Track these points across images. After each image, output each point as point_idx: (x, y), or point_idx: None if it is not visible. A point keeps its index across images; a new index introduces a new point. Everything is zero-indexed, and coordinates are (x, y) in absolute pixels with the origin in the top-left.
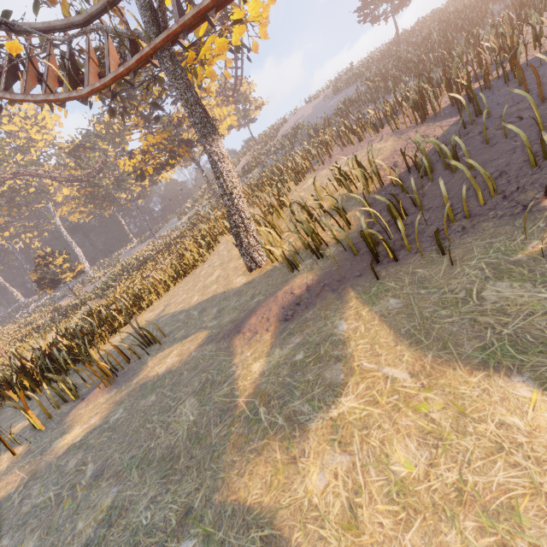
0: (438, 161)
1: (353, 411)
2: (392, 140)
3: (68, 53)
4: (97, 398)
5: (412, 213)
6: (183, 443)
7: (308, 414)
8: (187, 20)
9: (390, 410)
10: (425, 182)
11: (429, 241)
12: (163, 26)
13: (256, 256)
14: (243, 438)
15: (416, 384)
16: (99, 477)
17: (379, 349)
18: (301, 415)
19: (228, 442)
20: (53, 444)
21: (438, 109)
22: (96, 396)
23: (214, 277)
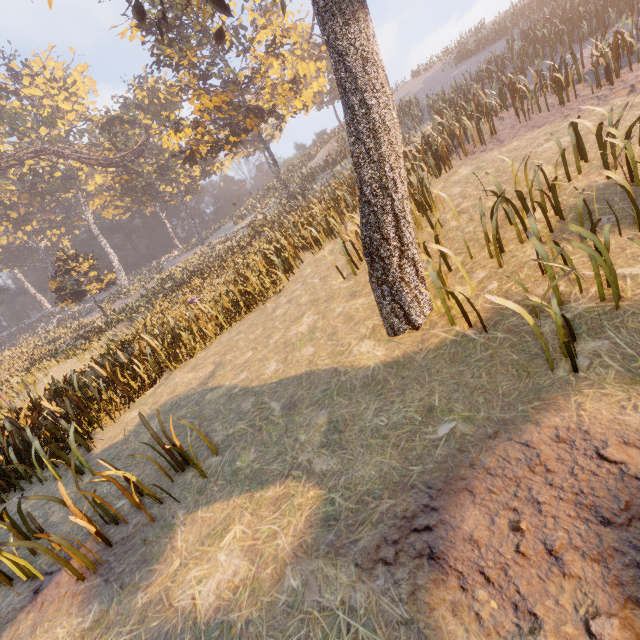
0: None
1: None
2: None
3: None
4: (55, 615)
5: None
6: None
7: None
8: None
9: None
10: None
11: None
12: None
13: (412, 306)
14: None
15: None
16: None
17: None
18: None
19: None
20: None
21: None
22: (57, 600)
23: (305, 327)
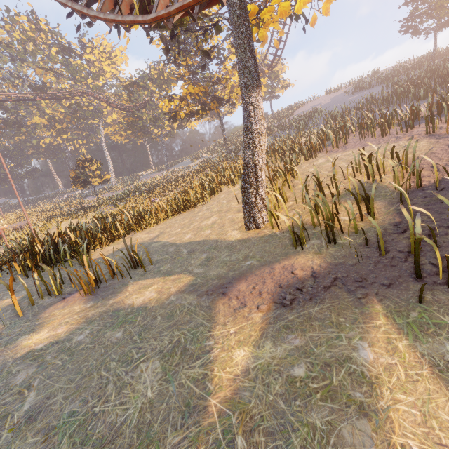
0: None
1: None
2: (427, 141)
3: None
4: (74, 304)
5: None
6: (129, 432)
7: None
8: None
9: None
10: None
11: None
12: None
13: (258, 217)
14: None
15: None
16: (31, 421)
17: (440, 432)
18: None
19: None
20: (19, 338)
21: None
22: (74, 300)
23: (210, 221)
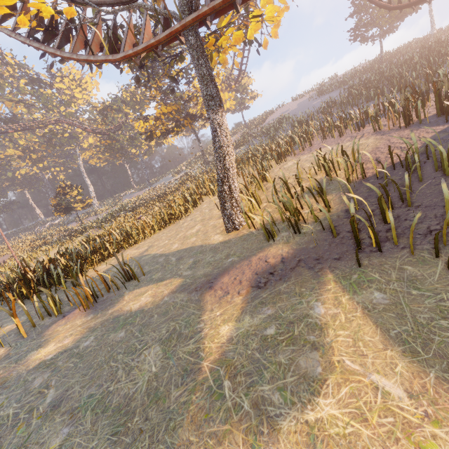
0: (425, 163)
1: (334, 421)
2: (374, 138)
3: (112, 25)
4: (75, 319)
5: (398, 207)
6: (141, 396)
7: (279, 406)
8: (217, 4)
9: (384, 437)
10: (412, 180)
11: (419, 239)
12: (195, 8)
13: (236, 220)
14: (203, 413)
15: (417, 409)
16: (56, 408)
17: (363, 348)
18: (270, 406)
19: (187, 413)
20: (28, 354)
21: (422, 117)
22: (75, 316)
23: (195, 230)
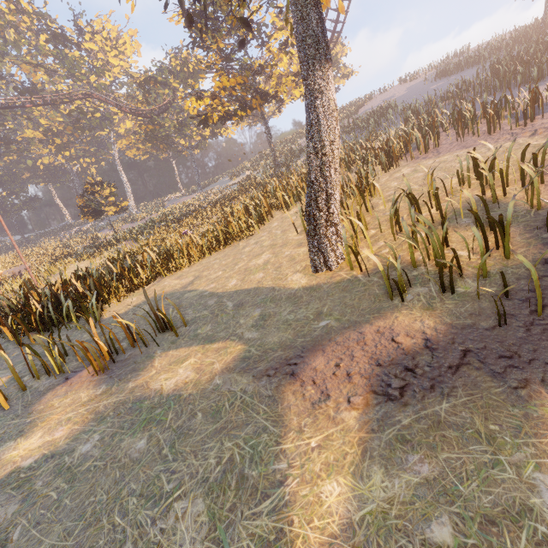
0: None
1: None
2: None
3: None
4: (79, 388)
5: None
6: None
7: None
8: None
9: None
10: None
11: None
12: None
13: (330, 254)
14: None
15: None
16: None
17: None
18: None
19: None
20: (1, 446)
21: None
22: (80, 382)
23: (262, 261)
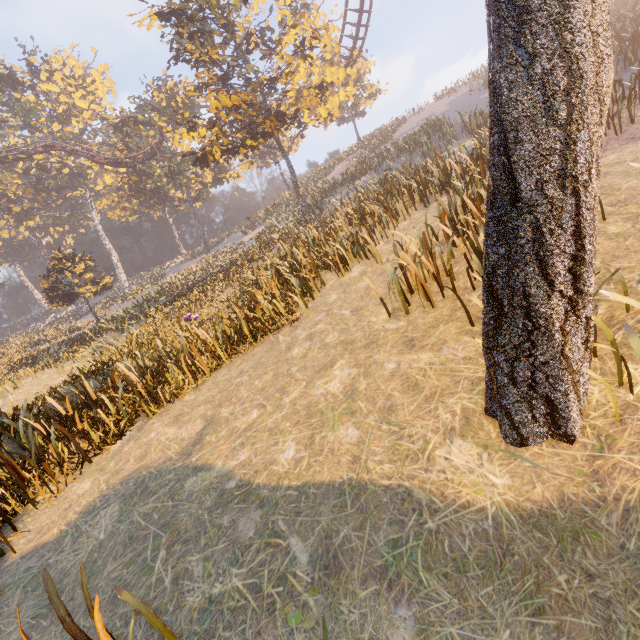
0: None
1: None
2: None
3: None
4: None
5: None
6: None
7: None
8: None
9: None
10: None
11: None
12: None
13: (570, 401)
14: None
15: None
16: None
17: None
18: None
19: None
20: None
21: None
22: None
23: (338, 385)
